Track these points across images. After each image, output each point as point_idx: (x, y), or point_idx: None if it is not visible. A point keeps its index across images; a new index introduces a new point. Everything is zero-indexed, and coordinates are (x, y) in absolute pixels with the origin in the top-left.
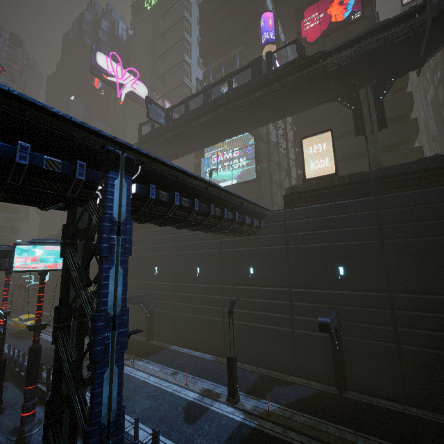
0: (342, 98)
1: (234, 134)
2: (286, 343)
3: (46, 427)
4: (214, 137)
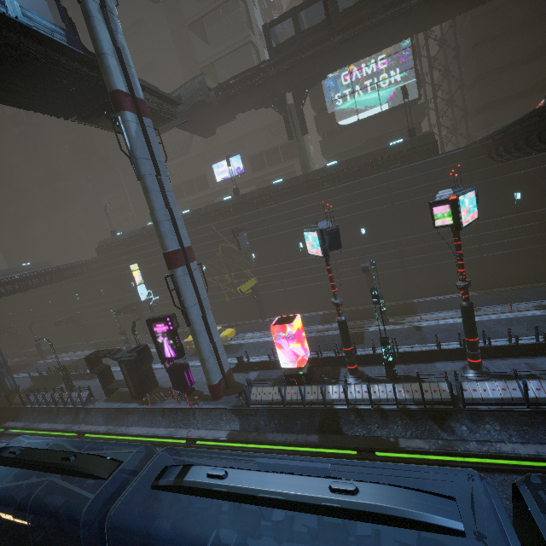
0: None
1: (420, 30)
2: None
3: None
4: (395, 36)
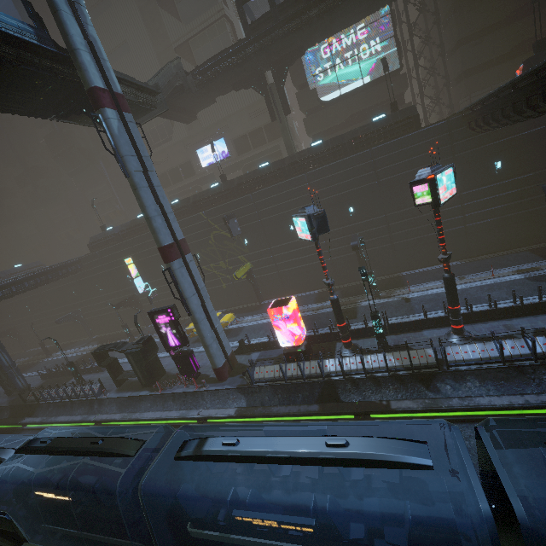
0: None
1: None
2: (543, 218)
3: None
4: (372, 5)
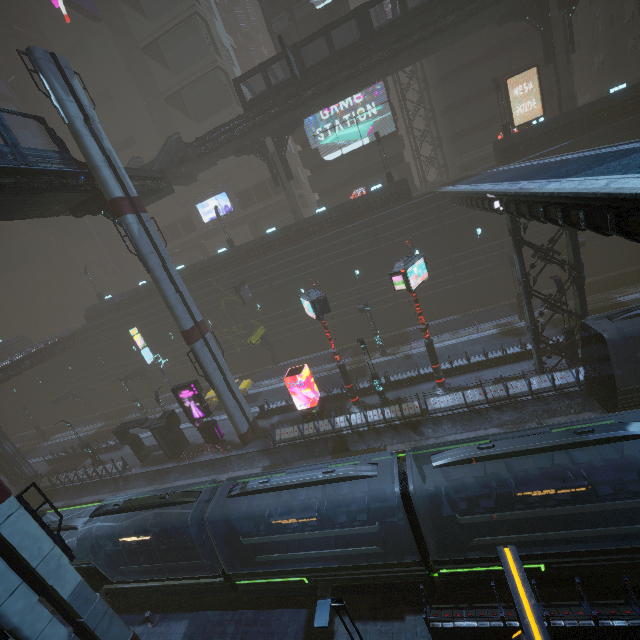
0: (530, 16)
1: (385, 76)
2: None
3: (539, 339)
4: (362, 84)
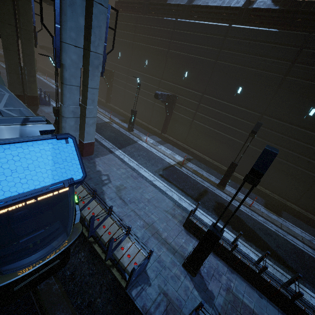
0: None
1: None
2: None
3: None
4: None
